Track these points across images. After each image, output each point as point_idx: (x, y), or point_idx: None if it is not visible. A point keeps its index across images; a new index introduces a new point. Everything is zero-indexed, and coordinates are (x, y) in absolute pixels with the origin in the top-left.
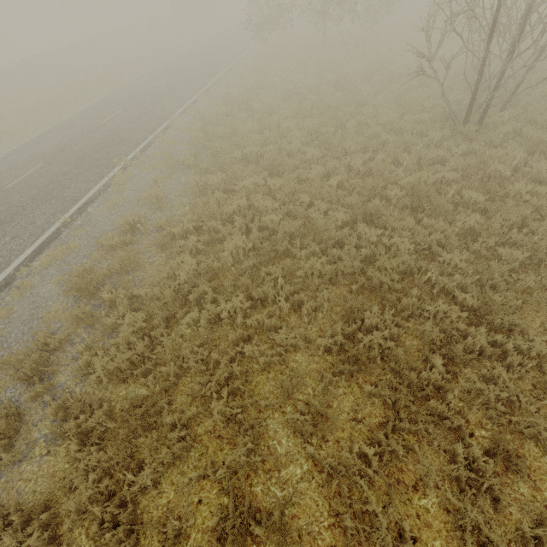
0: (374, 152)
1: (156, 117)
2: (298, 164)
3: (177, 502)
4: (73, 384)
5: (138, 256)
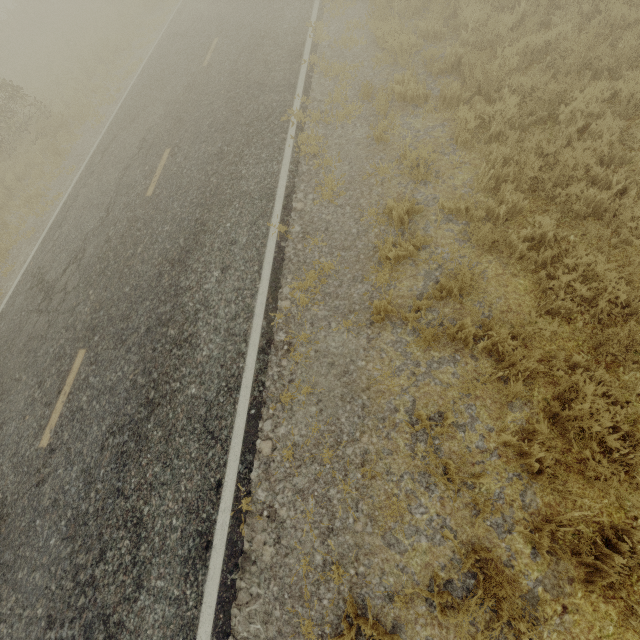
0: None
1: (285, 34)
2: None
3: None
4: (517, 493)
5: (481, 270)
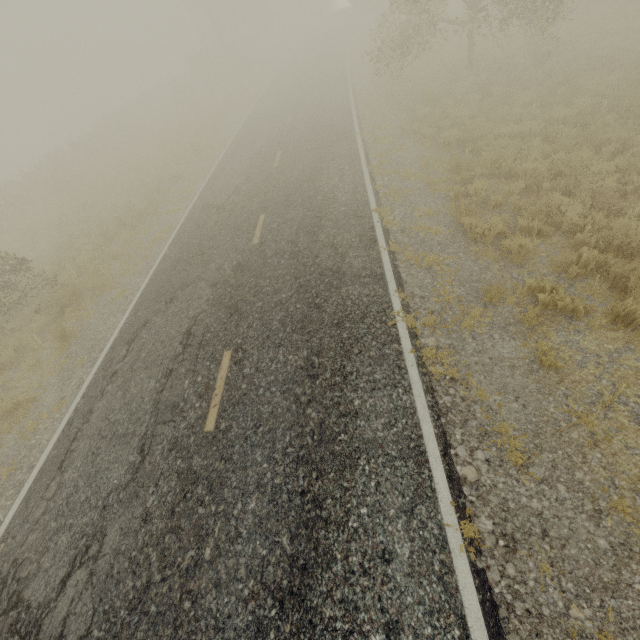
0: None
1: (346, 216)
2: None
3: None
4: None
5: None
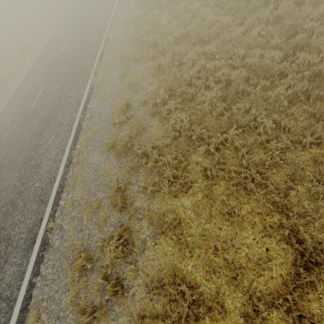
0: (274, 3)
1: (95, 35)
2: (218, 31)
3: (252, 253)
4: (147, 205)
5: (145, 123)
